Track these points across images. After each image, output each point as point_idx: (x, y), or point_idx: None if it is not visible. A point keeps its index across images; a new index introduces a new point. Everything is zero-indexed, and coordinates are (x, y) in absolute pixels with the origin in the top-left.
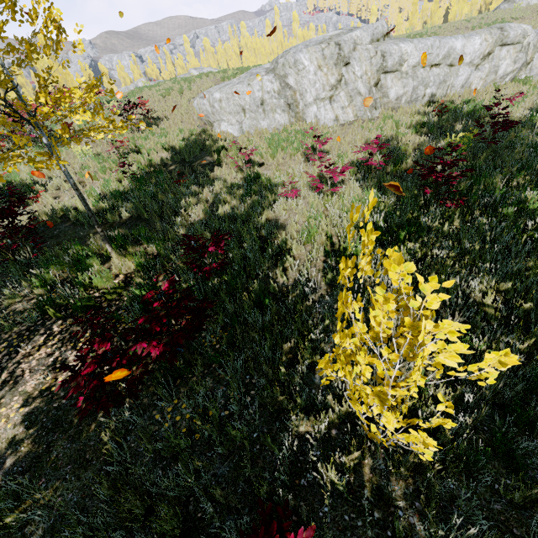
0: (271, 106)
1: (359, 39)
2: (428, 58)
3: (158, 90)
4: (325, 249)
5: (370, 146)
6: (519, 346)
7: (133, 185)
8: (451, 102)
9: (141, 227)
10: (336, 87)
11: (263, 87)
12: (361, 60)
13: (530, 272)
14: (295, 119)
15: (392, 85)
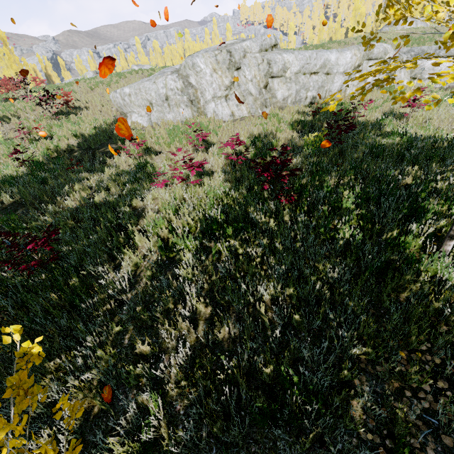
0: (176, 101)
1: (249, 48)
2: (307, 67)
3: (89, 82)
4: (161, 242)
5: (229, 143)
6: (265, 370)
7: (29, 170)
8: (325, 105)
9: (11, 214)
10: (230, 88)
11: (167, 84)
12: (250, 66)
13: (313, 277)
14: (197, 113)
15: (279, 88)
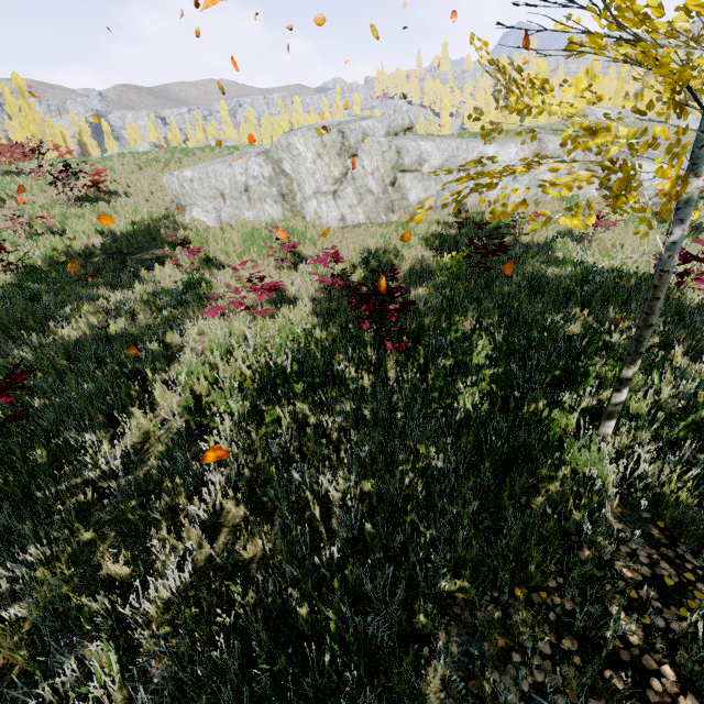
0: (260, 194)
1: (371, 129)
2: (453, 161)
3: (137, 158)
4: (193, 401)
5: (321, 259)
6: (300, 610)
7: (16, 279)
8: (477, 214)
9: None
10: (341, 181)
11: (248, 170)
12: (371, 154)
13: (407, 466)
14: (291, 214)
15: (412, 186)
